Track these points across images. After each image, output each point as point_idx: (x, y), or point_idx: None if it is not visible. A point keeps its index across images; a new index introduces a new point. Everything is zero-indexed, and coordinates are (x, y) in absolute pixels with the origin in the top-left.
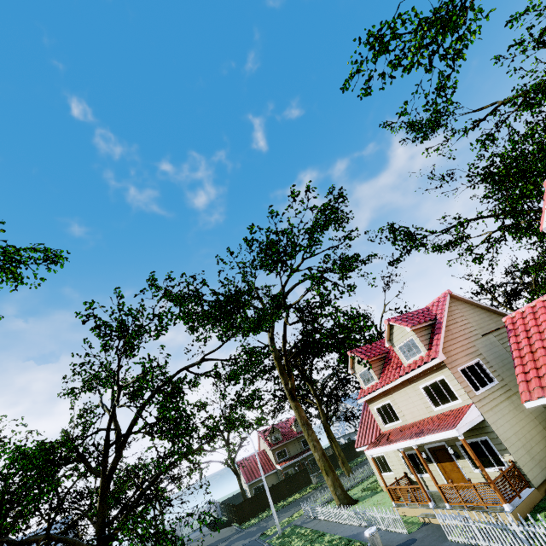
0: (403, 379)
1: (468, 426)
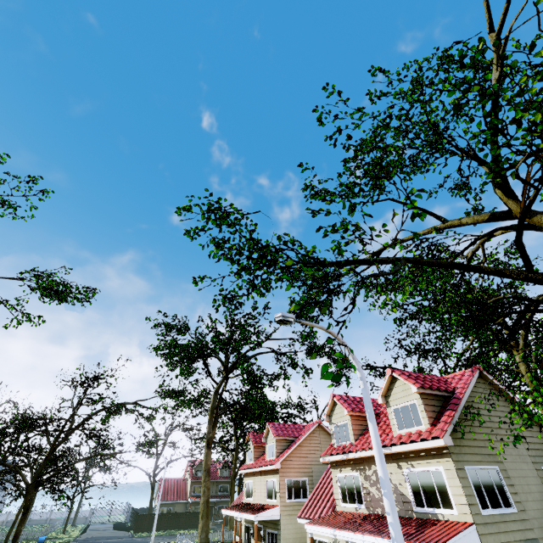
0: (259, 469)
1: (265, 518)
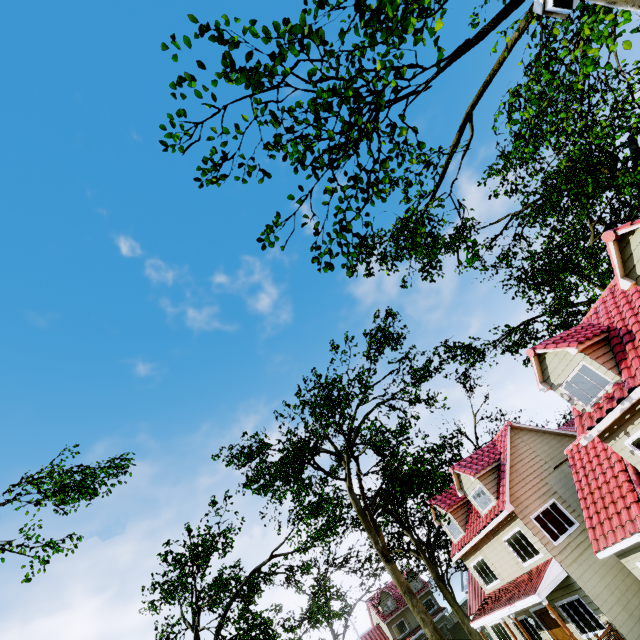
0: (483, 532)
1: (551, 588)
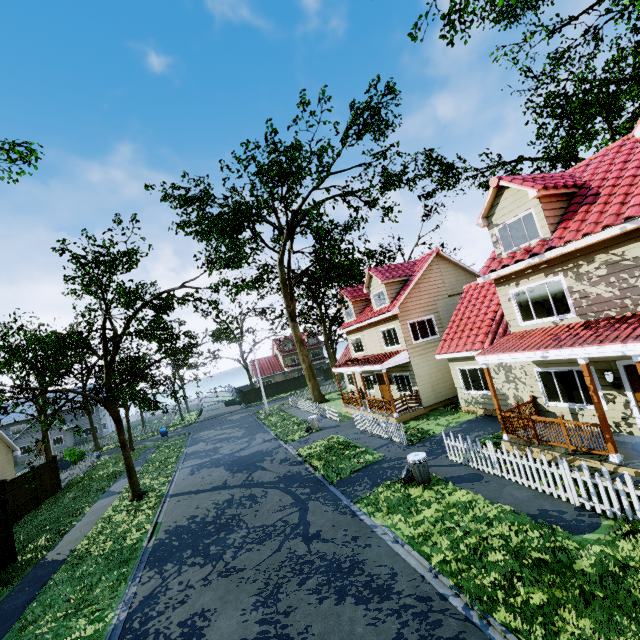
0: (368, 322)
1: (393, 365)
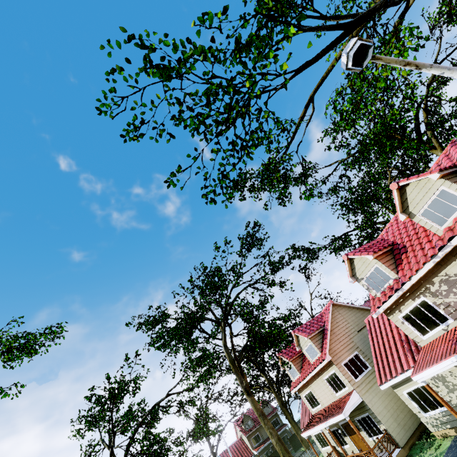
0: (312, 374)
1: (352, 409)
